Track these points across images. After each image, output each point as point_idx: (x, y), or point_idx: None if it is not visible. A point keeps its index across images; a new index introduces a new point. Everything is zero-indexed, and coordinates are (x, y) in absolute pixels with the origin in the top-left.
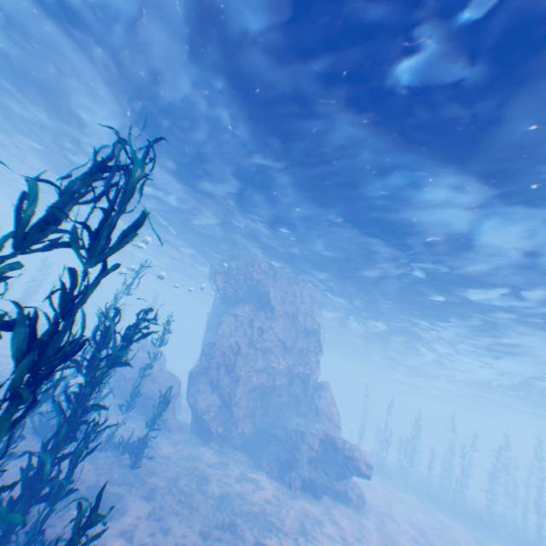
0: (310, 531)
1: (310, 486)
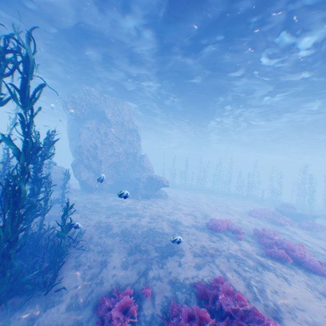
0: (147, 207)
1: (145, 196)
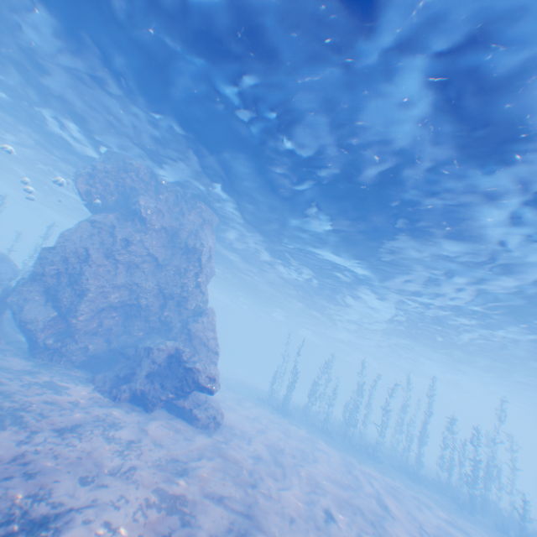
0: (80, 431)
1: (144, 400)
